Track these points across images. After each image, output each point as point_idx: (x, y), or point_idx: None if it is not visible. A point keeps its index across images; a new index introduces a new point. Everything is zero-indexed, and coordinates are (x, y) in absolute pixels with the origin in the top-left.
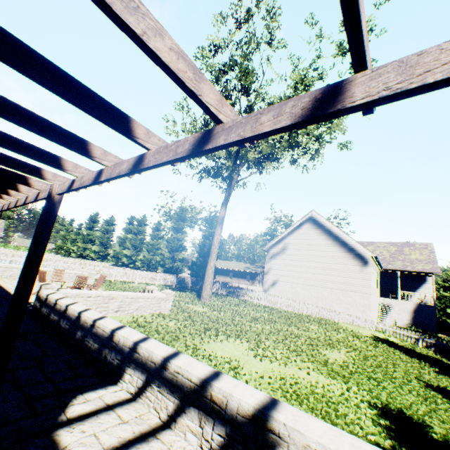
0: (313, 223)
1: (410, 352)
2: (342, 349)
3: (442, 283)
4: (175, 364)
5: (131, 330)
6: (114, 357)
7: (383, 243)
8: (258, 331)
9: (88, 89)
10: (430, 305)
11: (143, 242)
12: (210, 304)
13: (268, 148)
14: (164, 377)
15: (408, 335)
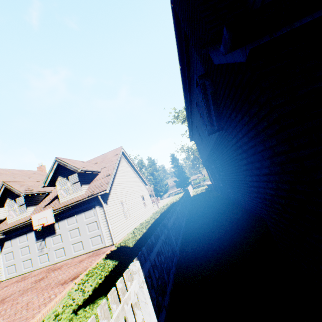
0: None
1: None
2: None
3: None
4: None
5: None
6: None
7: None
8: None
9: None
10: None
11: None
12: None
13: None
14: None
15: None
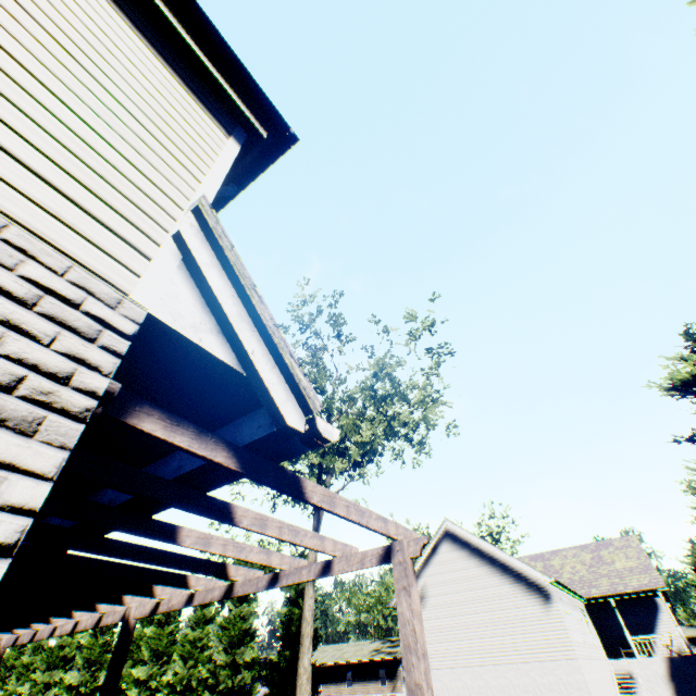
0: (453, 539)
1: None
2: None
3: None
4: None
5: None
6: None
7: (570, 549)
8: None
9: (205, 559)
10: (686, 655)
11: (174, 638)
12: None
13: (357, 455)
14: None
15: None
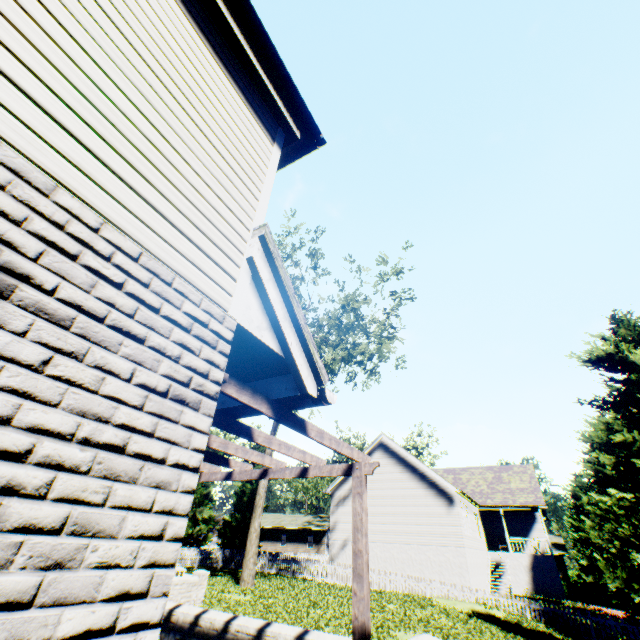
0: (385, 450)
1: (509, 626)
2: (420, 628)
3: (568, 518)
4: (236, 623)
5: (189, 606)
6: (173, 638)
7: (478, 468)
8: (317, 616)
9: (216, 454)
10: (547, 554)
11: None
12: (254, 588)
13: None
14: (226, 639)
15: (513, 602)
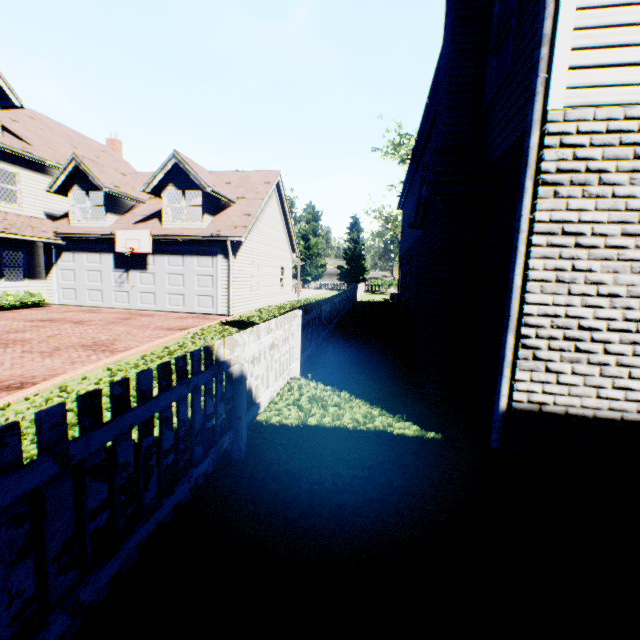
0: None
1: None
2: None
3: None
4: None
5: None
6: None
7: None
8: None
9: None
10: None
11: None
12: None
13: None
14: None
15: None
